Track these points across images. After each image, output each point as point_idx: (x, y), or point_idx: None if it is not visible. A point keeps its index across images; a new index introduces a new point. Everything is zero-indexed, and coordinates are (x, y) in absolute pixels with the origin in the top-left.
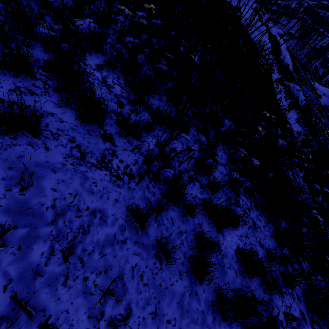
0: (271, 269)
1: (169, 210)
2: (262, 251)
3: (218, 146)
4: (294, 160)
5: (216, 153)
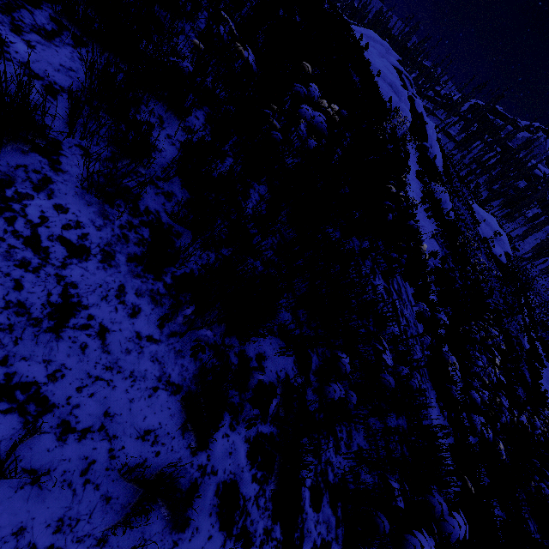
0: (2, 542)
1: None
2: (5, 433)
3: (82, 48)
4: (393, 255)
5: (31, 39)
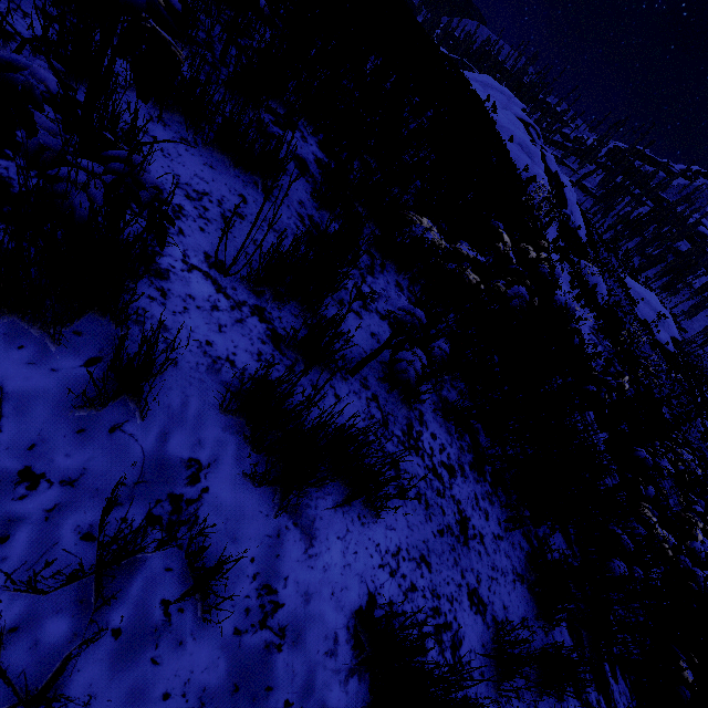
0: (506, 707)
1: (12, 354)
2: (481, 629)
3: (385, 271)
4: (590, 388)
5: (370, 283)
